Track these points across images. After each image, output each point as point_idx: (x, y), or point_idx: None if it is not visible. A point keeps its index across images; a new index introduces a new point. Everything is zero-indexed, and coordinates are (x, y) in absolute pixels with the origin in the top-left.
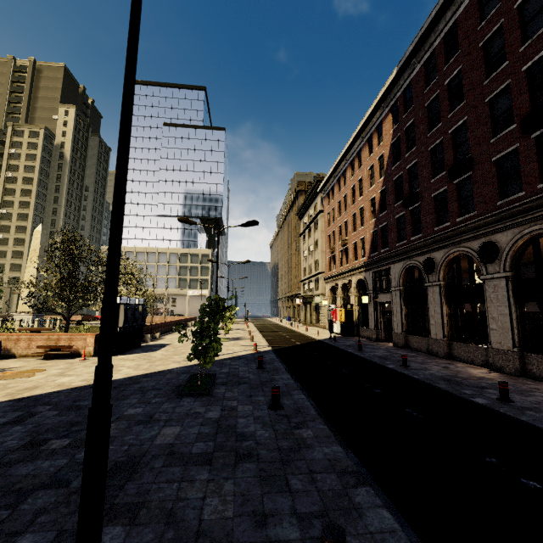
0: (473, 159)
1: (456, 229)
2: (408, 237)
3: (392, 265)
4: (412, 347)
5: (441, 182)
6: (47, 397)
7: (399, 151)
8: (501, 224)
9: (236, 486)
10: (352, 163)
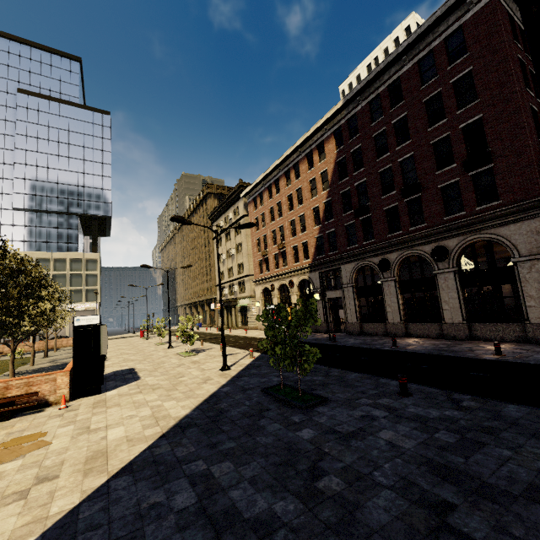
0: (421, 185)
1: (410, 236)
2: (360, 241)
3: (343, 266)
4: (368, 333)
5: (392, 199)
6: (159, 455)
7: (344, 169)
8: (449, 233)
9: (539, 448)
10: (286, 173)
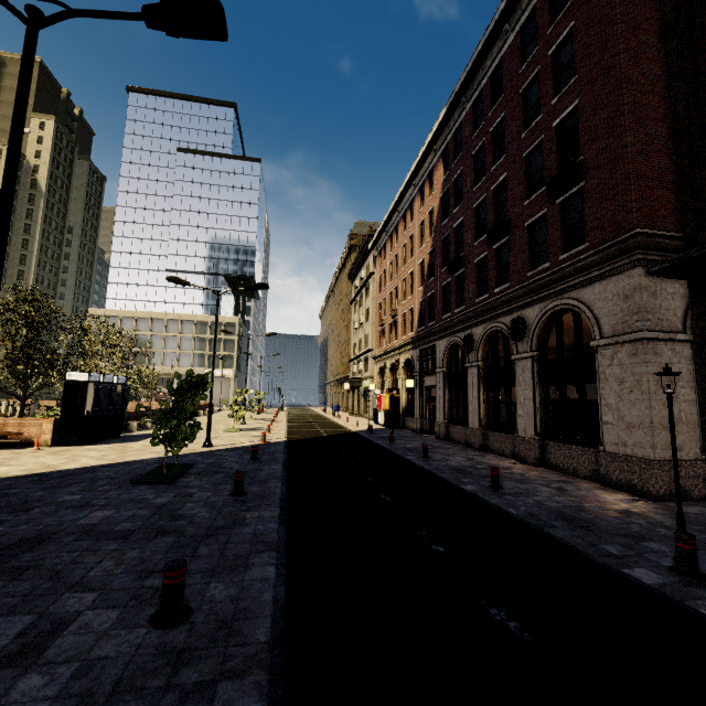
0: (510, 222)
1: (492, 302)
2: (452, 309)
3: (437, 342)
4: (453, 439)
5: (483, 247)
6: None
7: (448, 206)
8: (530, 298)
9: (140, 553)
10: (405, 215)
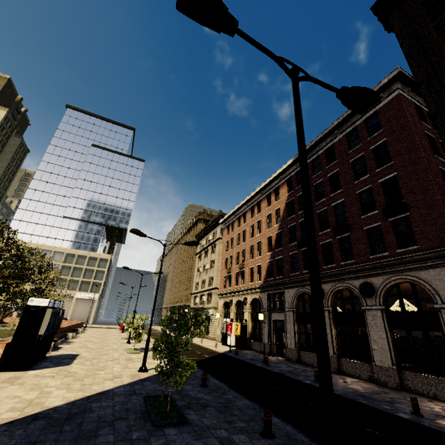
0: (350, 225)
1: (341, 270)
2: (301, 270)
3: (286, 290)
4: (305, 362)
5: (327, 236)
6: None
7: (292, 208)
8: (374, 271)
9: None
10: (252, 208)
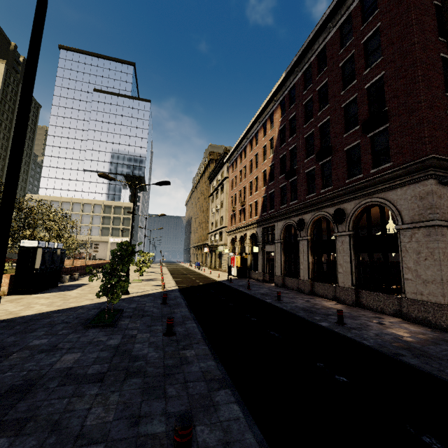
0: (332, 148)
1: (319, 198)
2: (288, 202)
3: (276, 223)
4: (287, 286)
5: (311, 163)
6: None
7: (284, 136)
8: (348, 196)
9: (120, 397)
10: (251, 141)
